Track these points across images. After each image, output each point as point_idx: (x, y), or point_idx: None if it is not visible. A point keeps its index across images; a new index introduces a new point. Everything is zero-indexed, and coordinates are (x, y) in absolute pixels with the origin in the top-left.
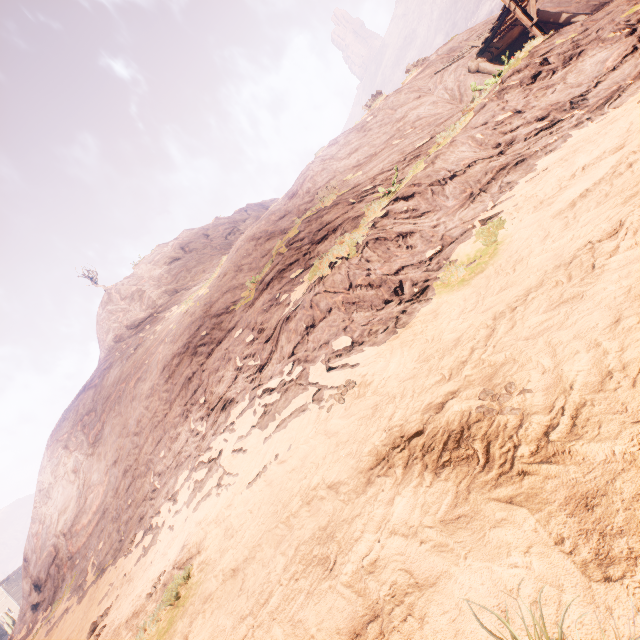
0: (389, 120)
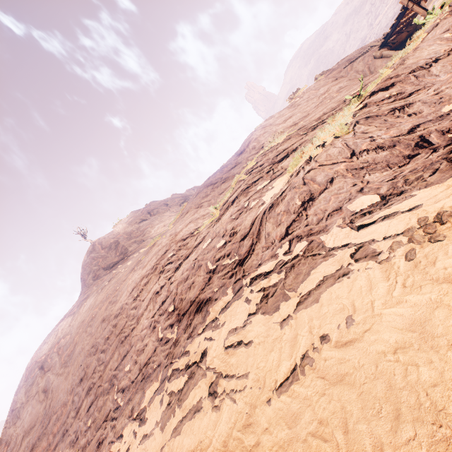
0: (314, 96)
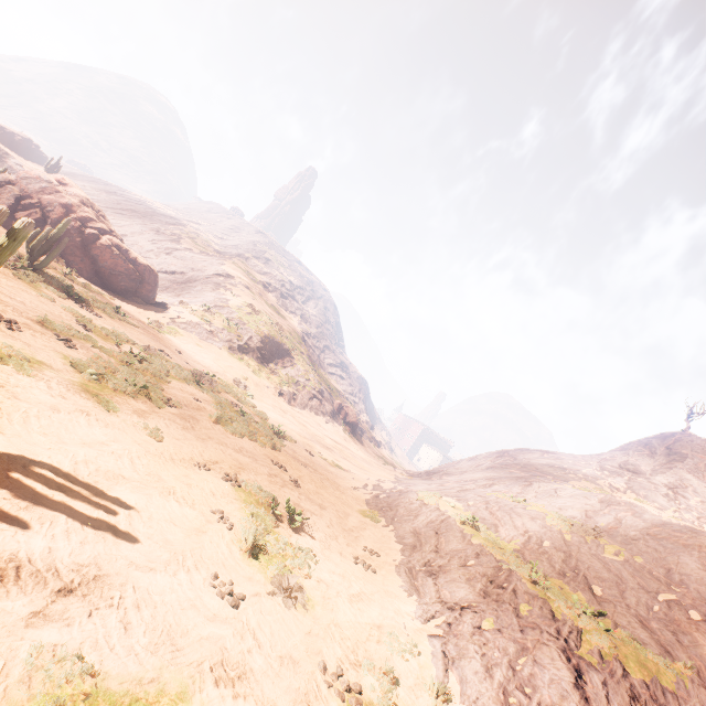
0: None
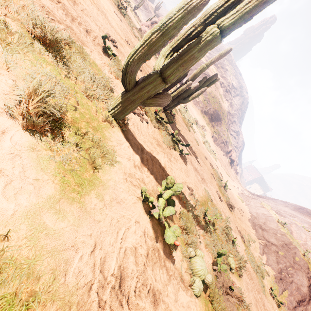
0: None
